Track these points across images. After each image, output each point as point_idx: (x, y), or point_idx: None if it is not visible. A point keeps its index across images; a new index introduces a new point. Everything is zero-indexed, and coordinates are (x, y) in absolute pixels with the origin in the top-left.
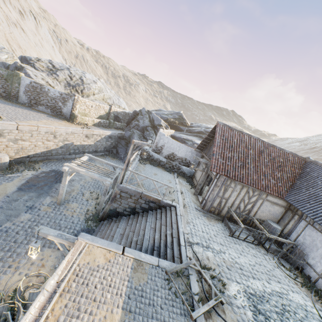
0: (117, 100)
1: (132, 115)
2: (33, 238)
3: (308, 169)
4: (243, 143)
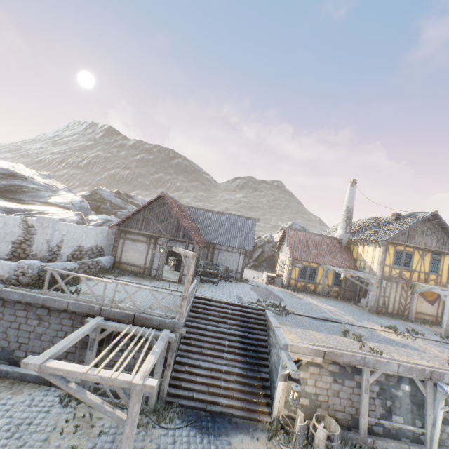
0: None
1: None
2: None
3: (194, 214)
4: (179, 208)
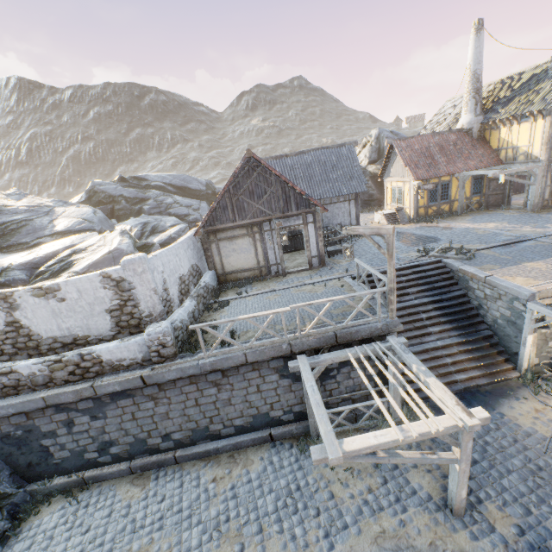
0: None
1: None
2: (549, 460)
3: None
4: None
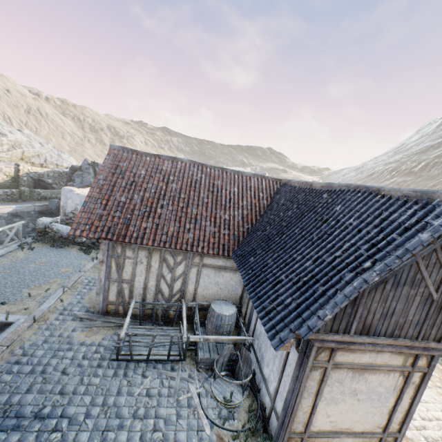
0: (55, 157)
1: (70, 175)
2: None
3: (278, 195)
4: (160, 174)
